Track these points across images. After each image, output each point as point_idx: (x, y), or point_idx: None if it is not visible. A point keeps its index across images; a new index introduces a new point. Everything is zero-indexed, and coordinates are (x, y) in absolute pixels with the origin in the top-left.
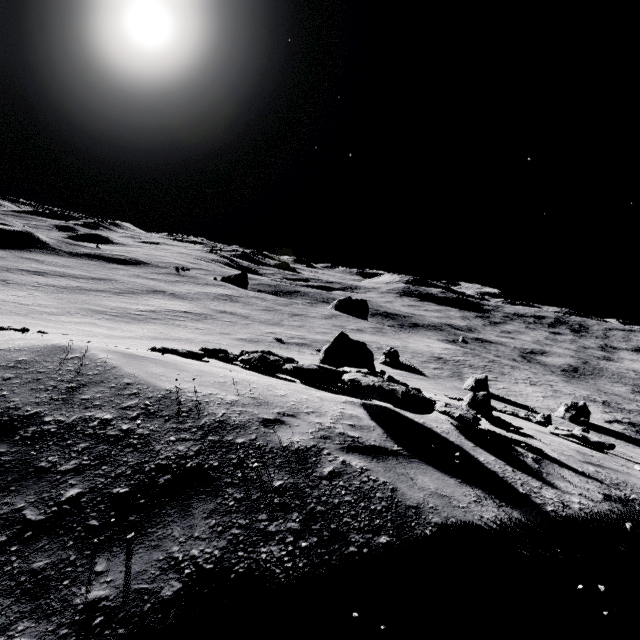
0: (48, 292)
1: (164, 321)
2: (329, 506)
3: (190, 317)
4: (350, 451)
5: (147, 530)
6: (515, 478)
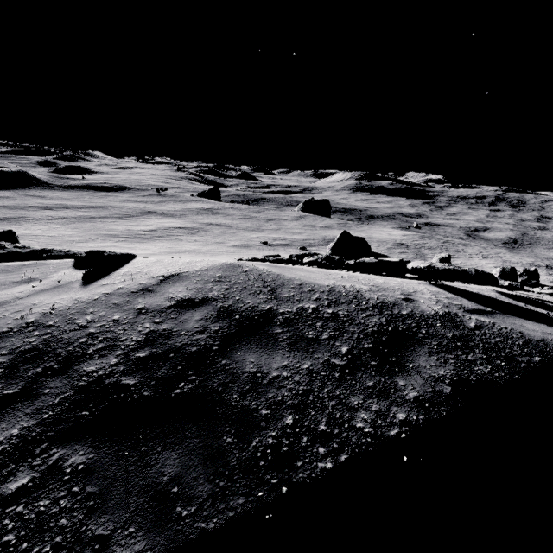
0: (63, 223)
1: (167, 238)
2: (491, 344)
3: (186, 232)
4: (470, 313)
5: (405, 364)
6: None
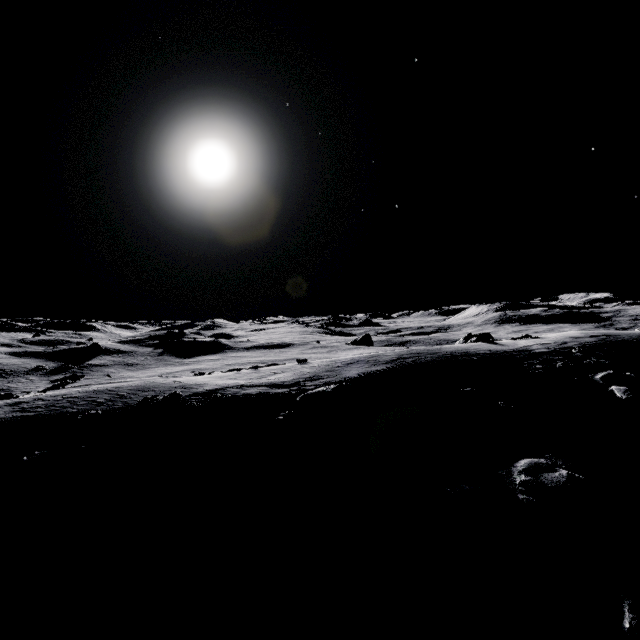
0: None
1: None
2: None
3: None
4: None
5: None
6: None
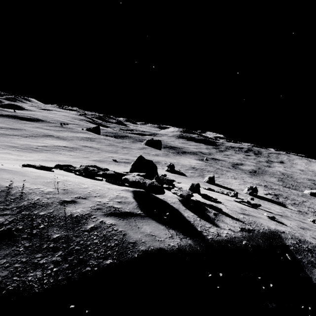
0: None
1: (52, 151)
2: (83, 246)
3: (67, 149)
4: (109, 215)
5: None
6: (199, 223)
